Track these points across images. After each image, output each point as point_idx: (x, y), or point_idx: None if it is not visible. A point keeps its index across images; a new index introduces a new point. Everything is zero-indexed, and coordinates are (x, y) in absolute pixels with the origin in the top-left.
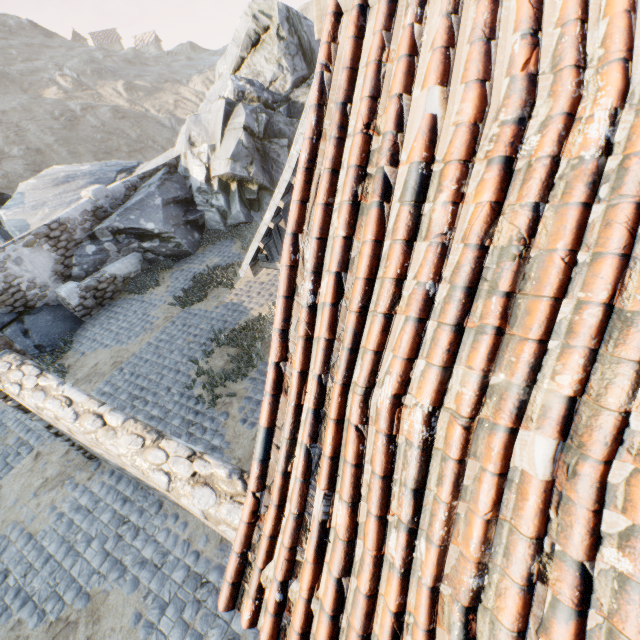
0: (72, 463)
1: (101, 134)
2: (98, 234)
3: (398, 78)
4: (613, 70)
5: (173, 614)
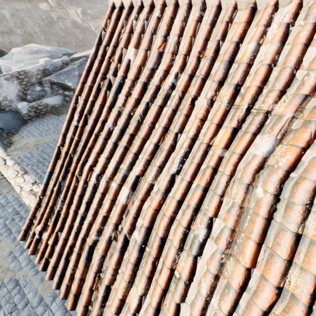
0: (2, 184)
1: (64, 33)
2: (43, 82)
3: (123, 41)
4: (181, 58)
5: (26, 255)
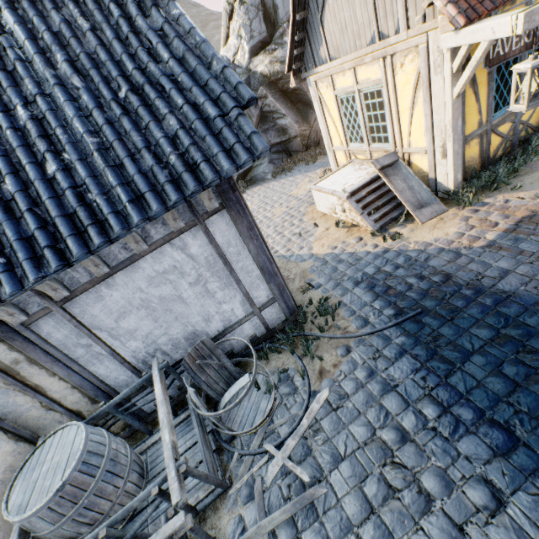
0: None
1: None
2: None
3: None
4: None
5: None
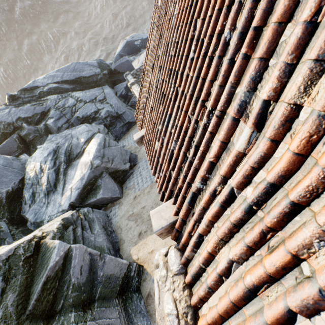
0: None
1: None
2: None
3: None
4: None
5: None
